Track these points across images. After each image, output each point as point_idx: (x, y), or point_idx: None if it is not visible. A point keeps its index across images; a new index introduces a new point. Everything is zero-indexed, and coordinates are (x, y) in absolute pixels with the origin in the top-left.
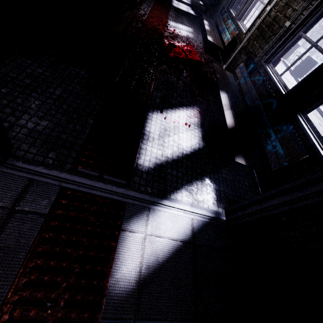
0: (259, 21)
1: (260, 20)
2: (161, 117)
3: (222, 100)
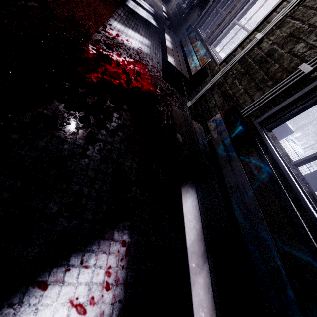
0: (243, 51)
1: (244, 51)
2: None
3: (186, 226)
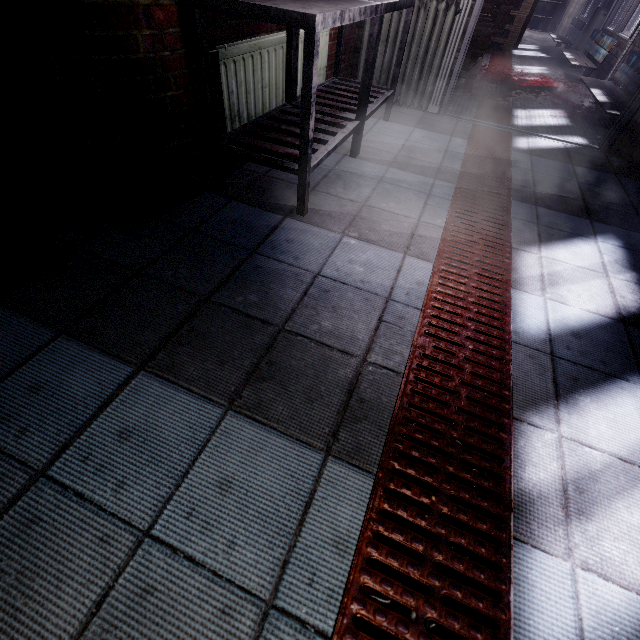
0: None
1: None
2: (525, 111)
3: (592, 92)
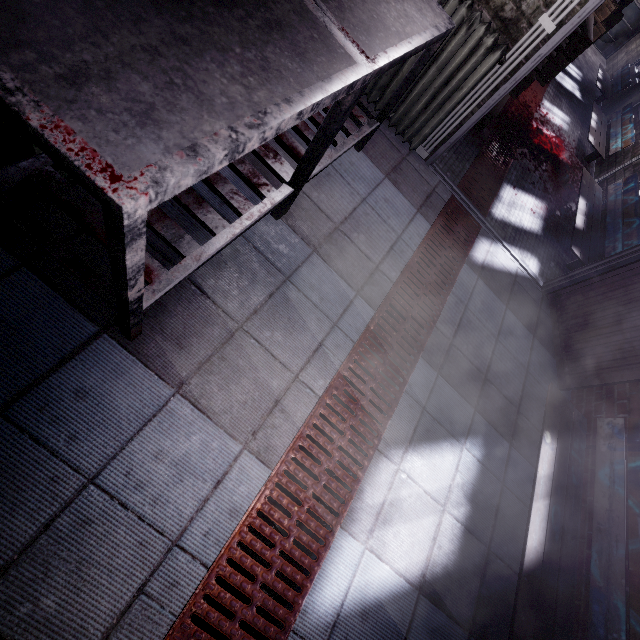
0: None
1: None
2: (513, 192)
3: (579, 204)
